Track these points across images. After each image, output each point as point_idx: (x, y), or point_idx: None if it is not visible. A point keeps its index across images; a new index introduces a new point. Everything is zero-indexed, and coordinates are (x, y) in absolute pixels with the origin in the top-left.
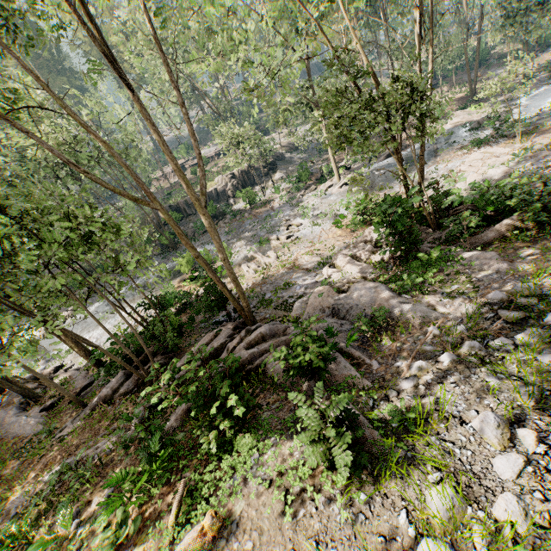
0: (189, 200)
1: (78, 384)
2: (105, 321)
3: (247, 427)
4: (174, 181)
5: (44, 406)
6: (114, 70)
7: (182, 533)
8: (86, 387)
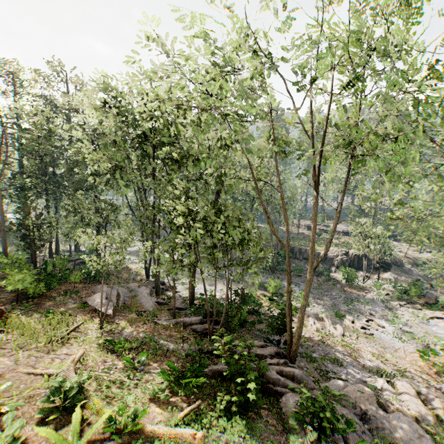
0: (303, 249)
1: (176, 304)
2: (208, 282)
3: (245, 418)
4: (301, 231)
5: (159, 300)
6: (315, 188)
7: (183, 426)
8: (179, 309)
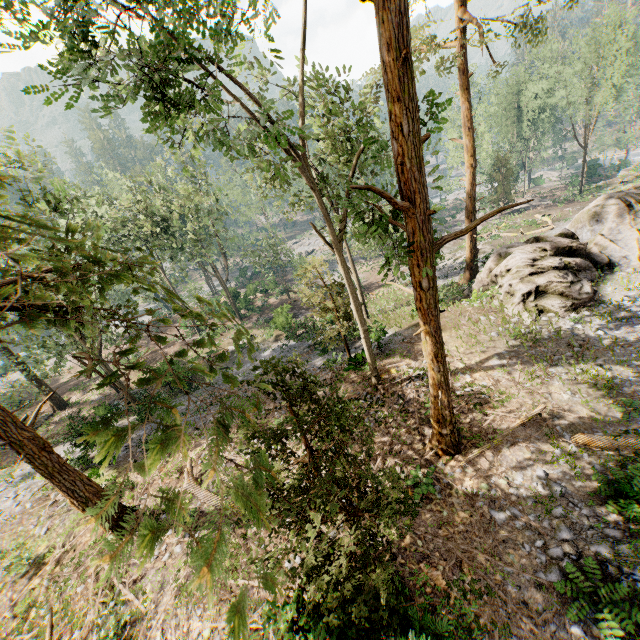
0: None
1: None
2: None
3: None
4: None
5: None
6: None
7: None
8: None
